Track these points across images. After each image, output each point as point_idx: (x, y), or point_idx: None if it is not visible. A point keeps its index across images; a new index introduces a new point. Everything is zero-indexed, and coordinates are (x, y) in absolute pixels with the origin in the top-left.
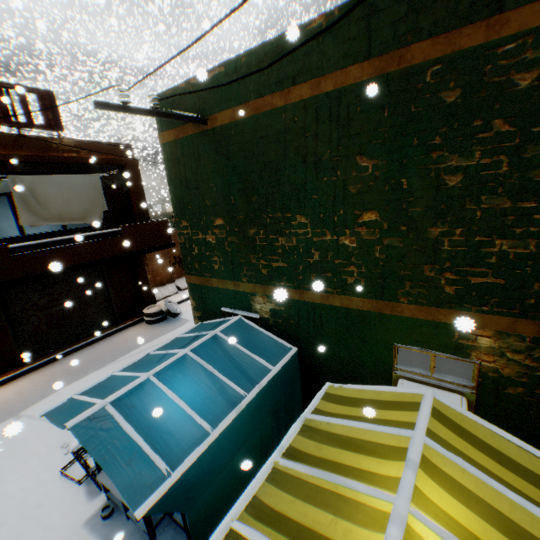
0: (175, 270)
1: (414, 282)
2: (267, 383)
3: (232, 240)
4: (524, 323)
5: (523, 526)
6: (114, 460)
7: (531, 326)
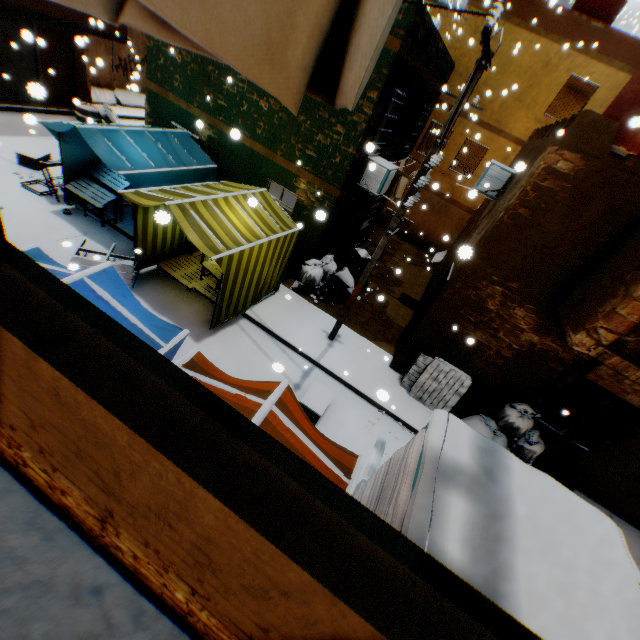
0: (119, 77)
1: (286, 145)
2: (193, 170)
3: (194, 69)
4: (317, 180)
5: (265, 220)
6: (103, 154)
7: (319, 182)
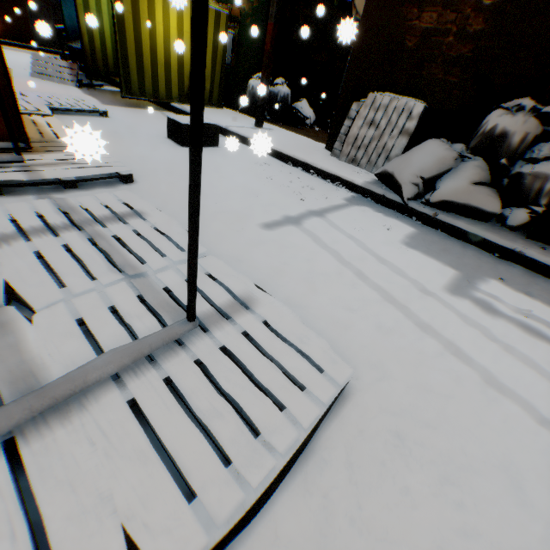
0: None
1: None
2: None
3: None
4: None
5: None
6: None
7: None
